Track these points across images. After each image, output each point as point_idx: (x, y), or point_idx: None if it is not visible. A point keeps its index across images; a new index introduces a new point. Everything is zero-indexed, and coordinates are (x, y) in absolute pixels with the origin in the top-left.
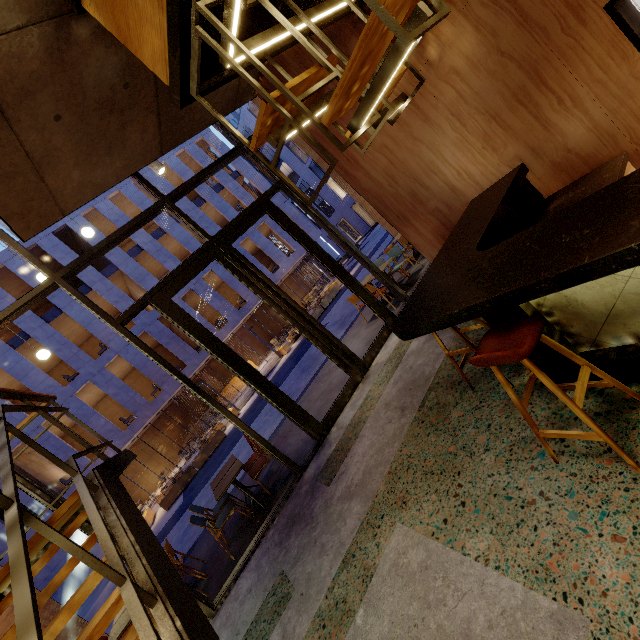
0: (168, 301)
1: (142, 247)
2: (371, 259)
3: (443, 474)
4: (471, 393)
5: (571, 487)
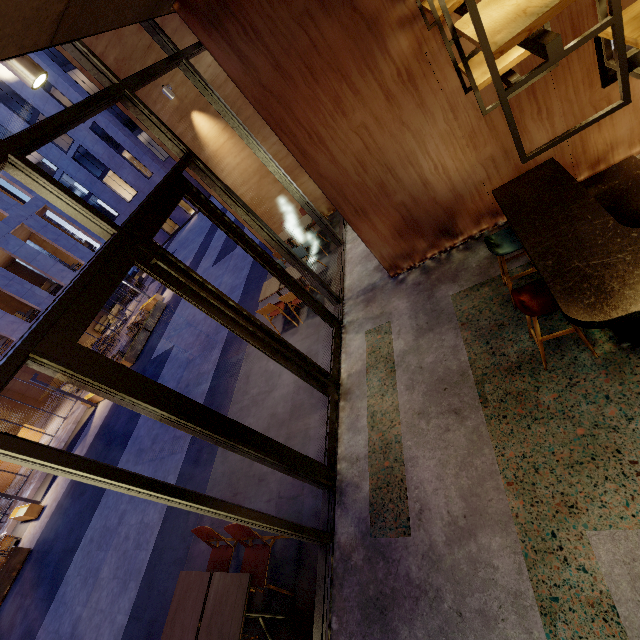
0: (74, 348)
1: None
2: (201, 268)
3: (597, 459)
4: (547, 373)
5: None
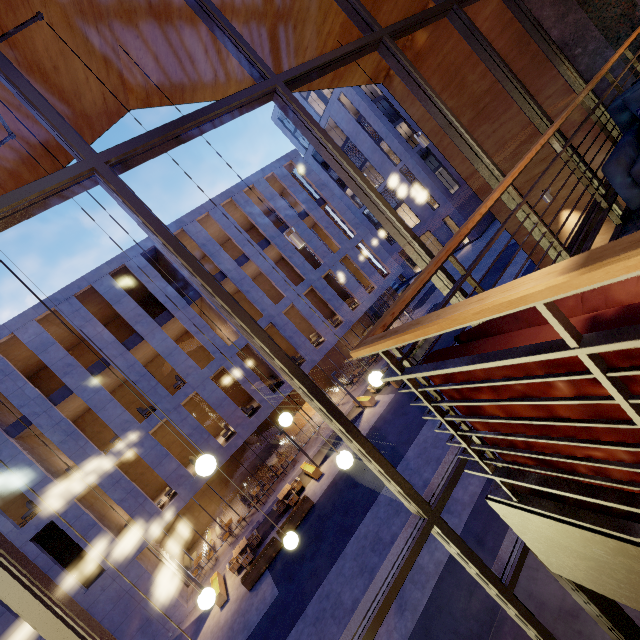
0: None
1: (226, 274)
2: None
3: None
4: None
5: None
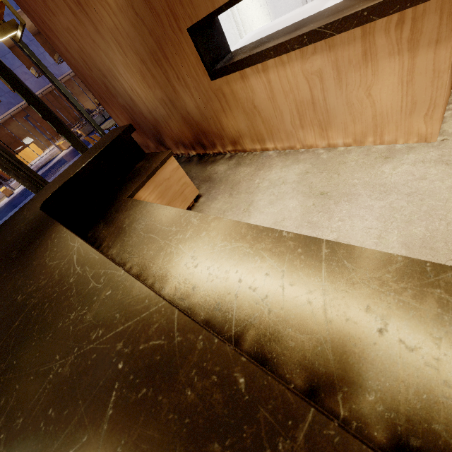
0: None
1: None
2: None
3: None
4: None
5: None
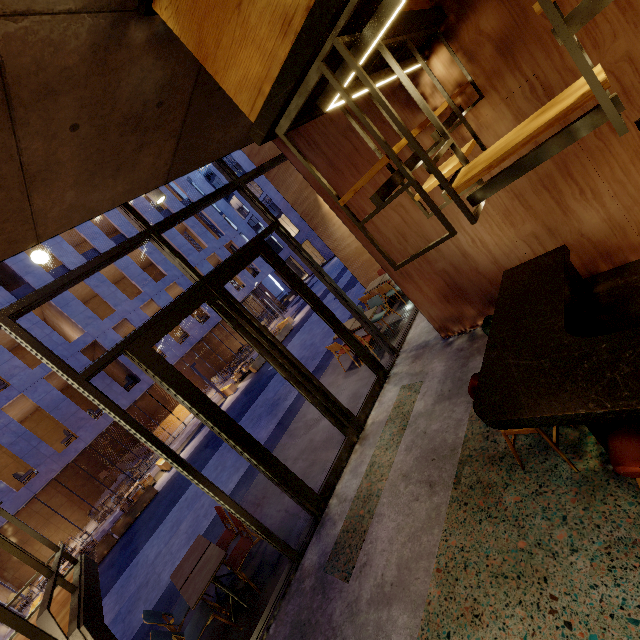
0: (149, 350)
1: (69, 268)
2: (325, 300)
3: (522, 579)
4: (522, 473)
5: None
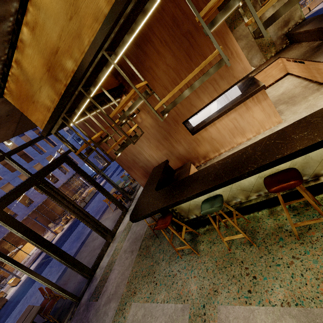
0: (0, 211)
1: None
2: (112, 176)
3: (149, 275)
4: (157, 239)
5: (185, 265)
